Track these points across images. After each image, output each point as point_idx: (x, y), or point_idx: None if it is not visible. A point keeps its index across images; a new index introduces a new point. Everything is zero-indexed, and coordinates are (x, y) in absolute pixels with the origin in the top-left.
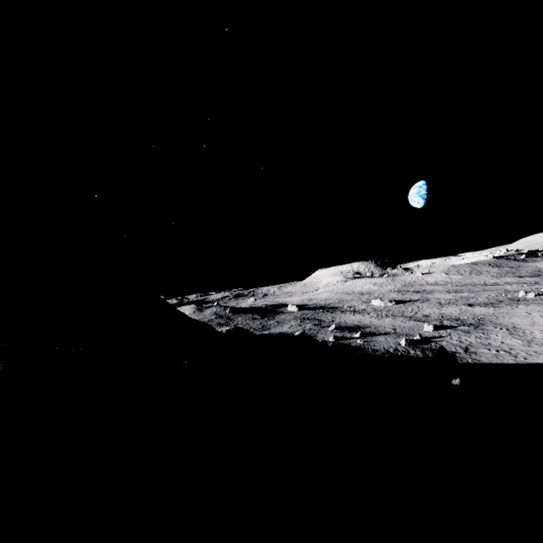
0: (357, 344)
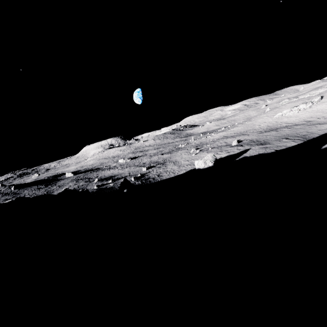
0: (110, 186)
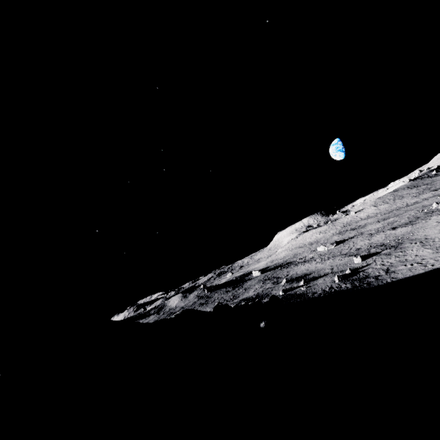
0: (301, 292)
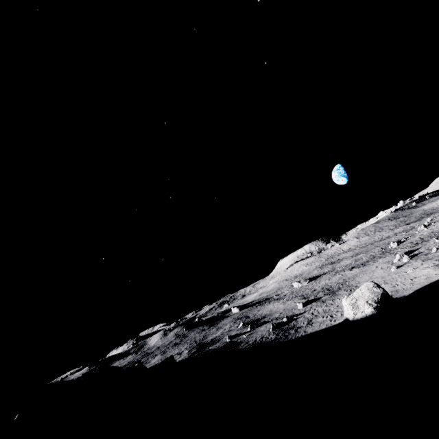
0: (241, 340)
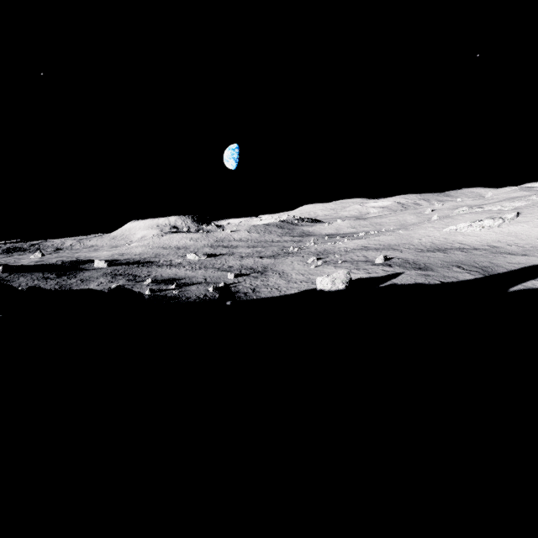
0: (173, 295)
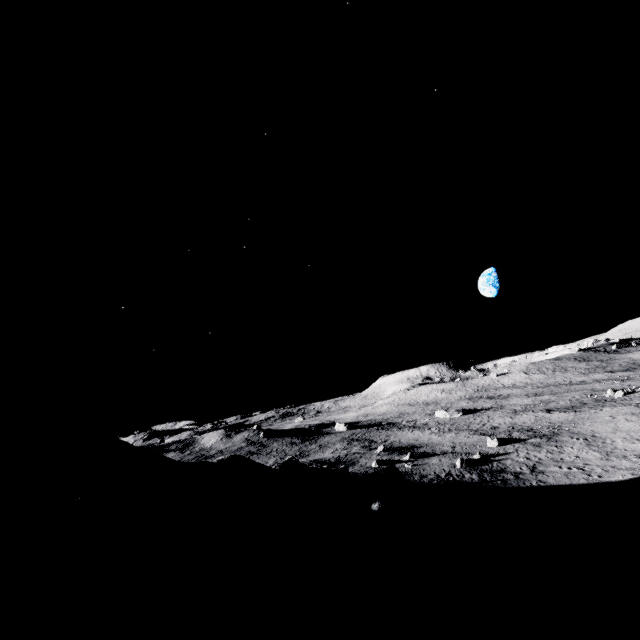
0: (404, 470)
